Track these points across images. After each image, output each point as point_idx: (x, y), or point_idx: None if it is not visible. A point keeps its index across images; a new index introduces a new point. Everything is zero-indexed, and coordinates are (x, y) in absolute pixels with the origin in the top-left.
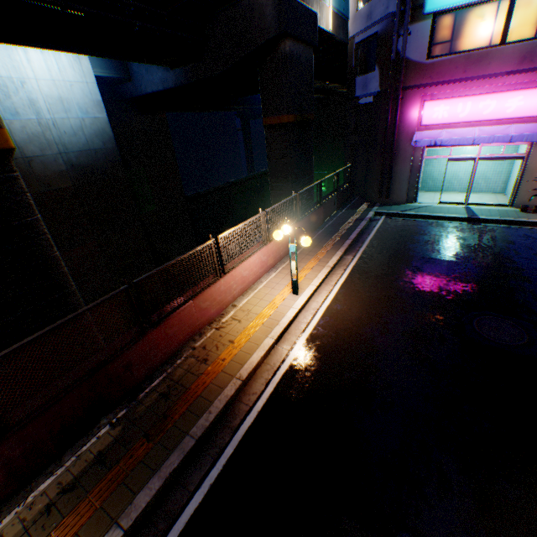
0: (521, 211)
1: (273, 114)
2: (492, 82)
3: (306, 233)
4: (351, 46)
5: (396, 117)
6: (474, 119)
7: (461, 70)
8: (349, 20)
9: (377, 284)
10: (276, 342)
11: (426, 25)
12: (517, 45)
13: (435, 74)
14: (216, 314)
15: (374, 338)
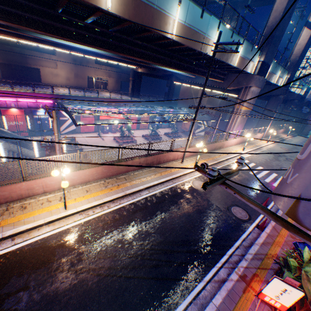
0: None
1: (285, 110)
2: None
3: (284, 132)
4: (305, 100)
5: (310, 118)
6: None
7: None
8: (307, 95)
9: (298, 140)
10: (286, 138)
11: None
12: None
13: None
14: (276, 134)
15: (298, 142)
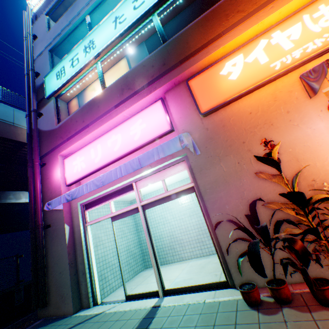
0: (249, 304)
1: None
2: (108, 118)
3: None
4: None
5: (35, 181)
6: (110, 158)
7: (82, 121)
8: None
9: None
10: None
11: (51, 104)
12: (113, 84)
13: (64, 132)
14: None
15: None
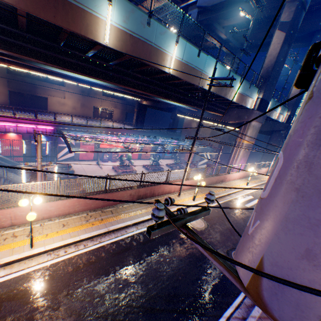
0: None
1: None
2: None
3: None
4: None
5: None
6: None
7: None
8: None
9: None
10: None
11: None
12: None
13: None
14: None
15: None
